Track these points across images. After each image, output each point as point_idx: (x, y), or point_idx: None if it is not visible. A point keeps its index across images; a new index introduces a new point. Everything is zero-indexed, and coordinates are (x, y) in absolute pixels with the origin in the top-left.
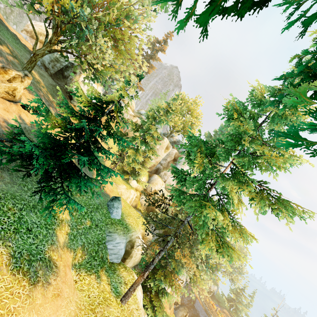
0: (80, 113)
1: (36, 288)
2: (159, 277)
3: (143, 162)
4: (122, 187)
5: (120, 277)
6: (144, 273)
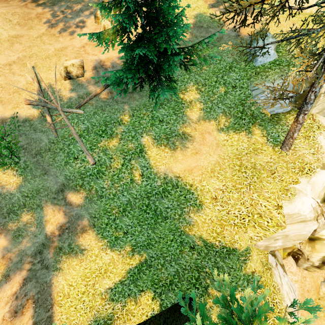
0: None
1: (176, 151)
2: None
3: None
4: None
5: (286, 126)
6: (297, 117)
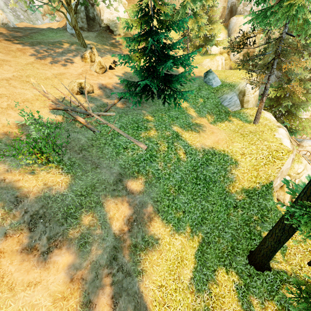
0: (139, 36)
1: (200, 133)
2: (284, 101)
3: (209, 18)
4: (206, 63)
5: (246, 114)
6: (262, 99)
